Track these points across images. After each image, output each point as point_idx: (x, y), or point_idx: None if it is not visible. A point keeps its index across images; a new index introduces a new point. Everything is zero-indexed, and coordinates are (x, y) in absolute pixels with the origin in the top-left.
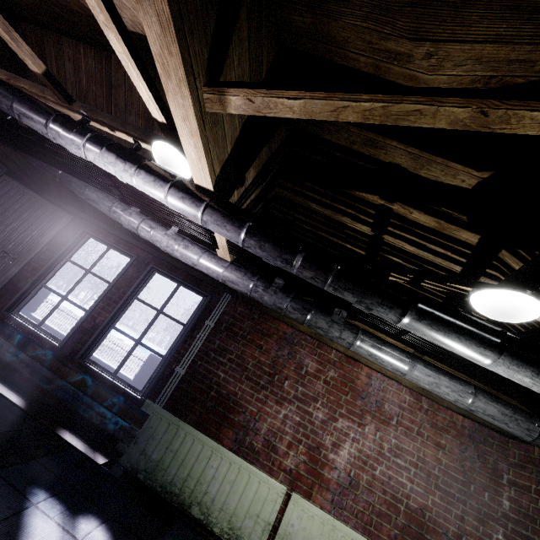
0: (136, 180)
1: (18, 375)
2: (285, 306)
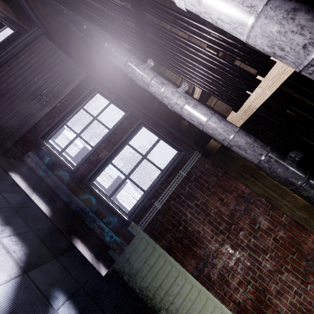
0: None
1: (46, 184)
2: (301, 183)
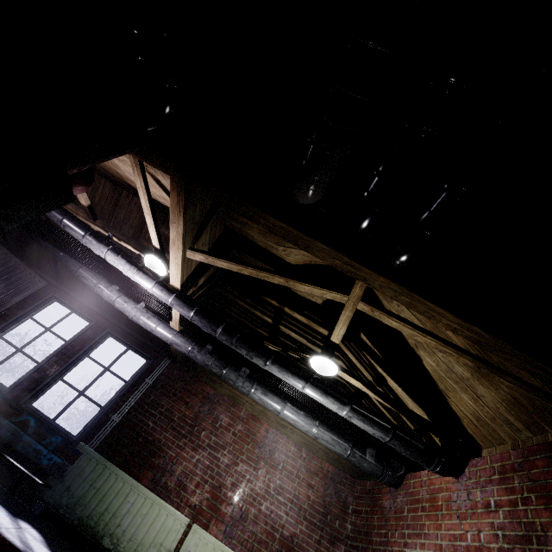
0: (135, 276)
1: None
2: (210, 363)
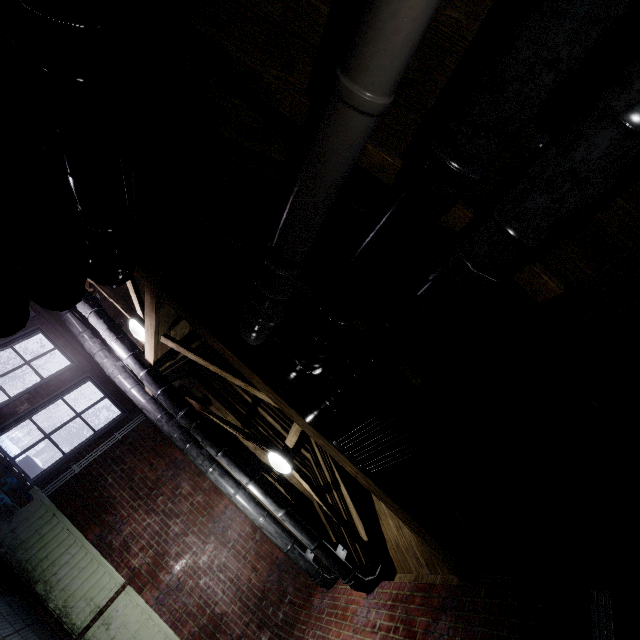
0: (113, 343)
1: None
2: (176, 436)
